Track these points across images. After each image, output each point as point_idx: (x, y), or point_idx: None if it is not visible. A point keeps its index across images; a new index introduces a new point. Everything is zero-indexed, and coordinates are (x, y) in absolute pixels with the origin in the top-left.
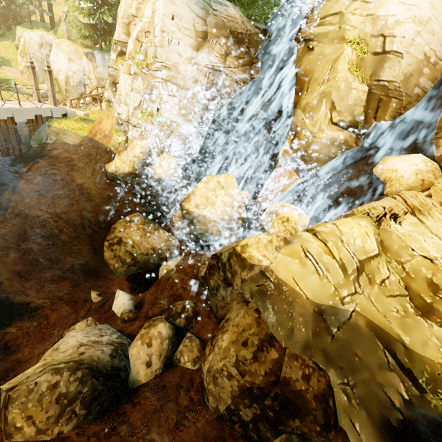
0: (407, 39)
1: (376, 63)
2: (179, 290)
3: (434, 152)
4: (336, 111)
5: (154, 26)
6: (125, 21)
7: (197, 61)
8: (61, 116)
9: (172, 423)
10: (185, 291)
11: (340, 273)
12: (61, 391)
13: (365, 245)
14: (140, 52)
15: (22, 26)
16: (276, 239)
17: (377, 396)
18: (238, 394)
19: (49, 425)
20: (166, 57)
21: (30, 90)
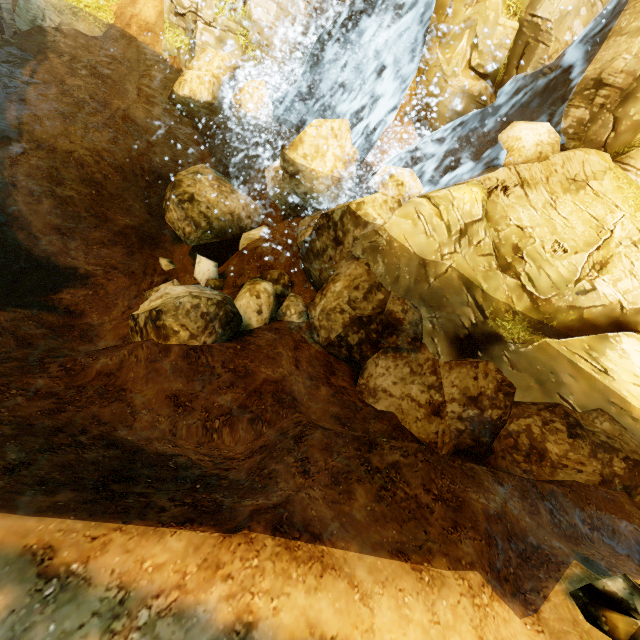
0: None
1: None
2: (270, 261)
3: (561, 123)
4: (478, 51)
5: None
6: None
7: None
8: None
9: (292, 346)
10: (277, 262)
11: (446, 233)
12: (203, 311)
13: (472, 210)
14: None
15: None
16: (391, 200)
17: (454, 322)
18: (349, 323)
19: (199, 333)
20: None
21: None
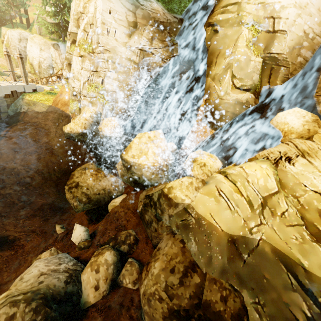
0: (290, 20)
1: (267, 40)
2: (124, 222)
3: (316, 107)
4: (238, 78)
5: (96, 19)
6: (75, 17)
7: (130, 44)
8: (31, 91)
9: None
10: (128, 222)
11: (248, 208)
12: None
13: (267, 184)
14: (87, 40)
15: (6, 27)
16: (195, 181)
17: (284, 314)
18: (168, 315)
19: None
20: (106, 42)
21: None
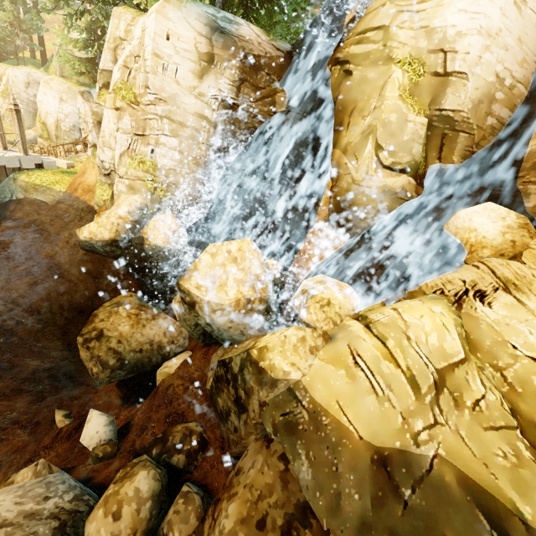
0: (473, 55)
1: (435, 87)
2: (182, 405)
3: (522, 202)
4: (388, 151)
5: (144, 48)
6: (111, 45)
7: (202, 90)
8: (34, 166)
9: None
10: (190, 407)
11: (410, 392)
12: None
13: (444, 344)
14: (128, 82)
15: (7, 63)
16: (311, 335)
17: None
18: None
19: None
20: (160, 87)
21: (11, 137)
